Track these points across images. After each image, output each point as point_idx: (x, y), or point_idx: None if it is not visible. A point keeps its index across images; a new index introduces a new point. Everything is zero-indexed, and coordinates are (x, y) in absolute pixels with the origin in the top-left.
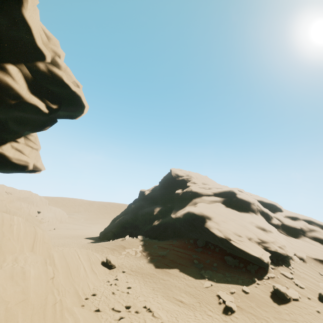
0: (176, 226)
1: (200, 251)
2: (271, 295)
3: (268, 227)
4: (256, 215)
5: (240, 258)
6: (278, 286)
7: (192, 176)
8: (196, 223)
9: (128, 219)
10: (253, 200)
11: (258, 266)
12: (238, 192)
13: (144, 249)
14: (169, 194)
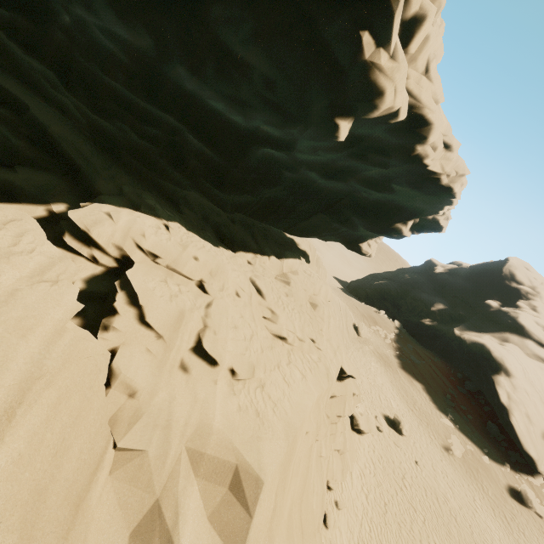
0: (451, 345)
1: (462, 392)
2: (511, 487)
3: None
4: None
5: (510, 438)
6: (528, 490)
7: (540, 295)
8: (483, 364)
9: (393, 290)
10: None
11: (526, 463)
12: None
13: (396, 340)
14: (473, 297)
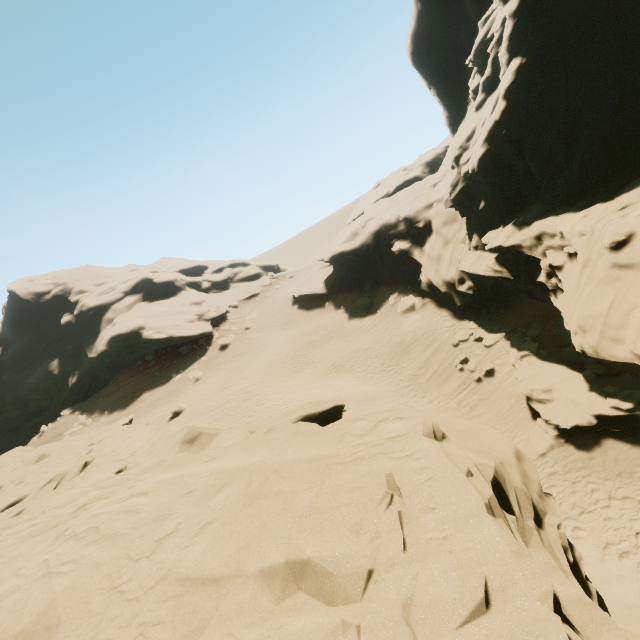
0: (107, 363)
1: (154, 363)
2: (220, 349)
3: (200, 299)
4: (185, 292)
5: (191, 341)
6: (221, 340)
7: (68, 283)
8: (132, 342)
9: (9, 414)
10: (174, 276)
11: (206, 337)
12: (153, 276)
13: (90, 413)
14: (52, 333)
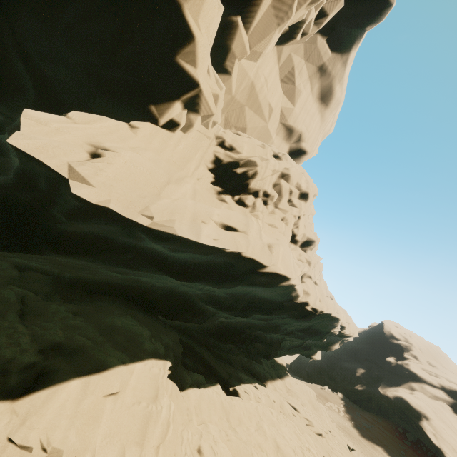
0: (383, 404)
1: (408, 444)
2: None
3: None
4: None
5: None
6: None
7: (413, 345)
8: (409, 414)
9: (324, 364)
10: None
11: None
12: None
13: (346, 411)
14: (377, 357)
